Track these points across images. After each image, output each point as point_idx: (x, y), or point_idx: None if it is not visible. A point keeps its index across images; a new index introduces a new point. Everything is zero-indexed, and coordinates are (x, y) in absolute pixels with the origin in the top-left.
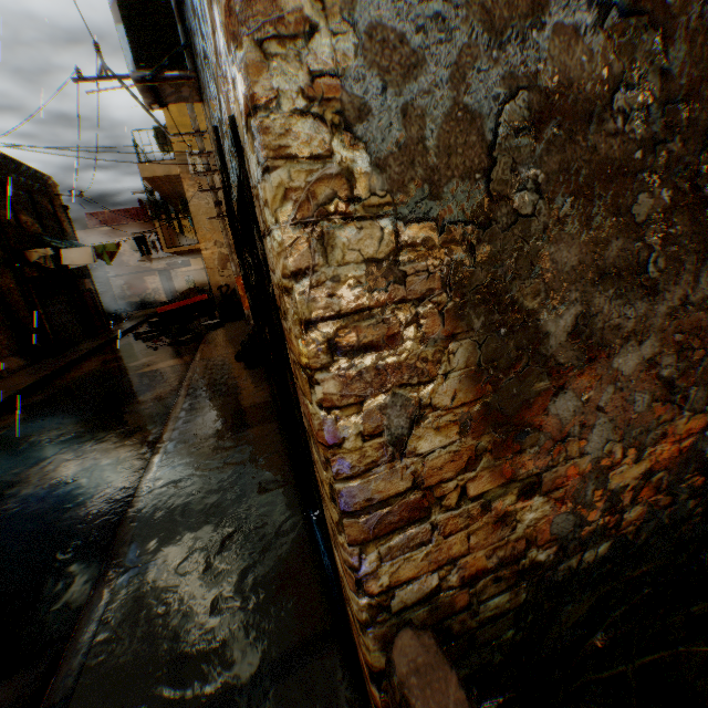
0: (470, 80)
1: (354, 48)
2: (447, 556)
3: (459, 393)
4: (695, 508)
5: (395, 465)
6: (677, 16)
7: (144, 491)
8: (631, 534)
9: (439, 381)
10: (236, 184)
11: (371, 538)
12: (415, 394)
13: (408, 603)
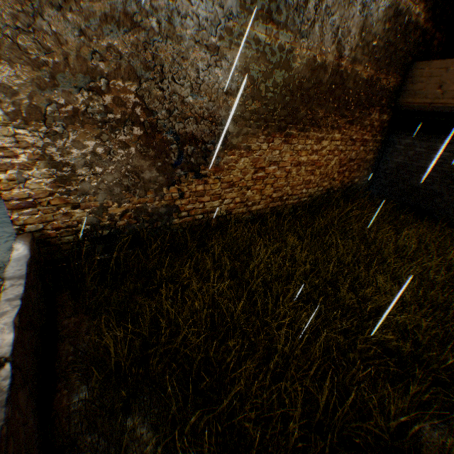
0: (36, 99)
1: None
2: (46, 220)
3: (44, 175)
4: (149, 226)
5: (23, 190)
6: (107, 93)
7: None
8: (122, 229)
9: (36, 170)
10: None
11: (16, 208)
12: (27, 172)
13: (33, 231)
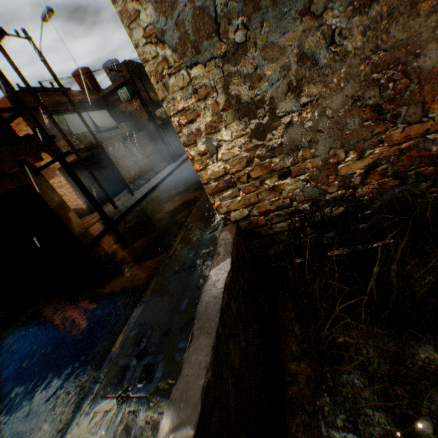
0: None
1: (153, 11)
2: (249, 203)
3: (234, 134)
4: (430, 188)
5: (215, 165)
6: None
7: (196, 208)
8: (367, 201)
9: (223, 130)
10: None
11: (215, 193)
12: (215, 137)
13: (237, 219)
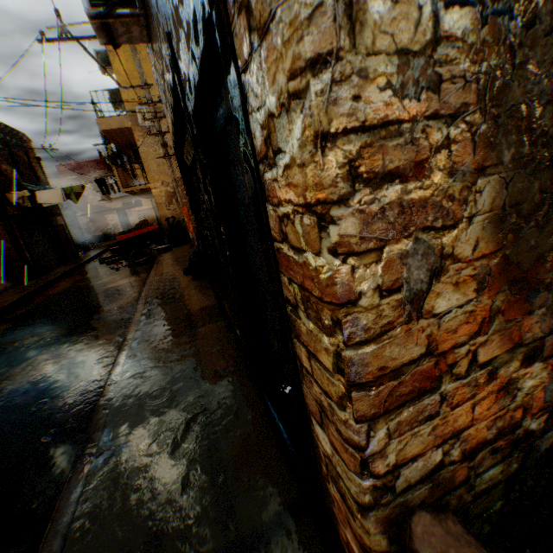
0: None
1: None
2: (451, 430)
3: (480, 242)
4: None
5: (411, 327)
6: None
7: (113, 382)
8: None
9: (462, 225)
10: (199, 50)
11: (381, 412)
12: (437, 240)
13: (412, 482)
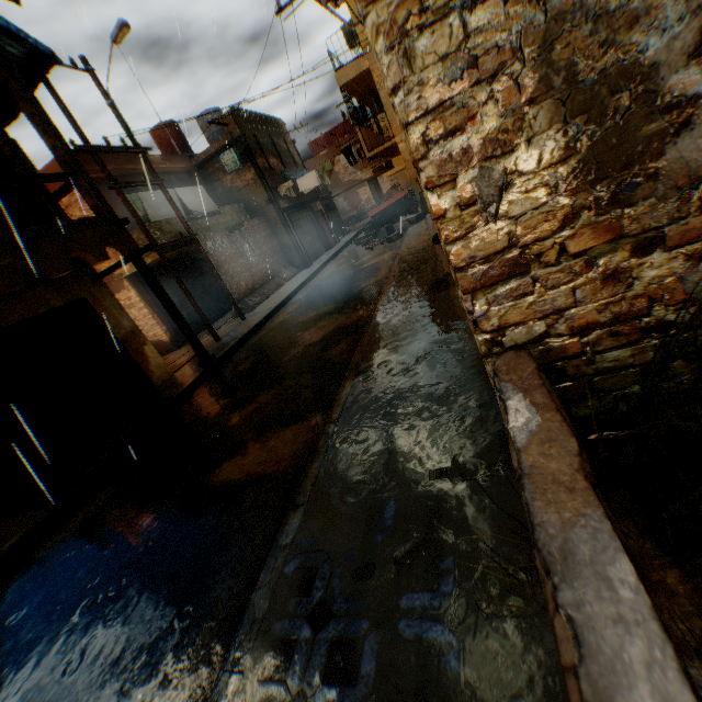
0: None
1: None
2: (552, 308)
3: (545, 156)
4: None
5: (490, 228)
6: None
7: (367, 336)
8: None
9: (522, 148)
10: None
11: (478, 288)
12: (500, 165)
13: (519, 343)
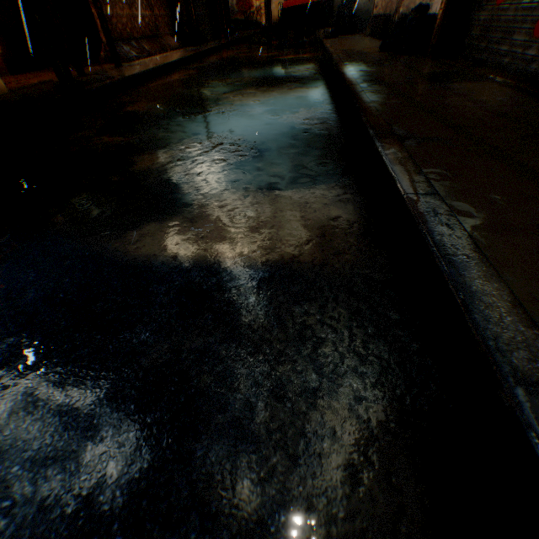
0: None
1: None
2: None
3: None
4: None
5: None
6: None
7: (366, 103)
8: None
9: None
10: None
11: None
12: None
13: None
